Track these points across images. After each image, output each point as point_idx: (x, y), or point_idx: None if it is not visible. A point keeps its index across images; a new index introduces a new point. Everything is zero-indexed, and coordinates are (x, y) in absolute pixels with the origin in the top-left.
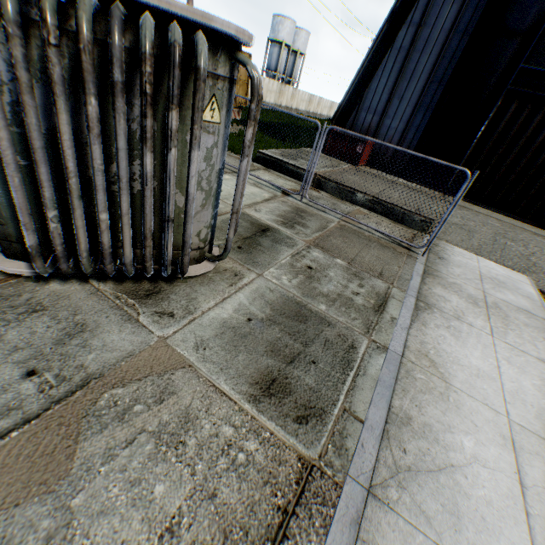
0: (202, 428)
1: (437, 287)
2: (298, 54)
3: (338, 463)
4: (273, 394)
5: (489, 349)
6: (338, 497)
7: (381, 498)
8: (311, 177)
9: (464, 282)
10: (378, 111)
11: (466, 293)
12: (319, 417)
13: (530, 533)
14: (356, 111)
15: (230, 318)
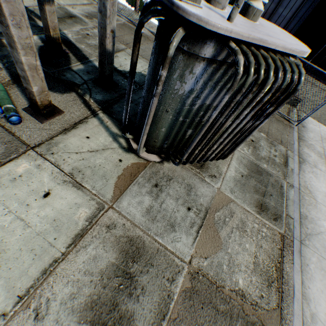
0: (248, 225)
1: (304, 148)
2: None
3: (289, 234)
4: (263, 210)
5: None
6: (292, 244)
7: (303, 244)
8: None
9: (315, 143)
10: (276, 0)
11: (316, 150)
12: (280, 218)
13: None
14: None
15: (235, 176)
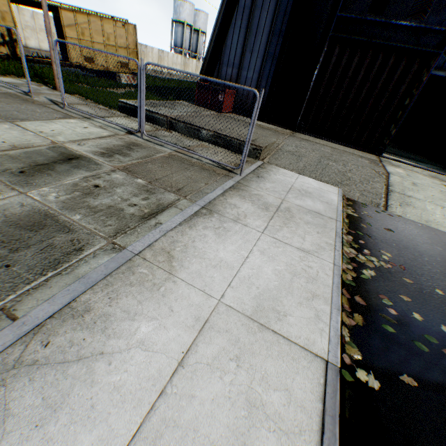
0: None
1: (235, 198)
2: (200, 32)
3: None
4: None
5: (249, 243)
6: None
7: None
8: (143, 114)
9: (269, 193)
10: (236, 65)
11: (263, 201)
12: None
13: (148, 415)
14: (218, 66)
15: None
